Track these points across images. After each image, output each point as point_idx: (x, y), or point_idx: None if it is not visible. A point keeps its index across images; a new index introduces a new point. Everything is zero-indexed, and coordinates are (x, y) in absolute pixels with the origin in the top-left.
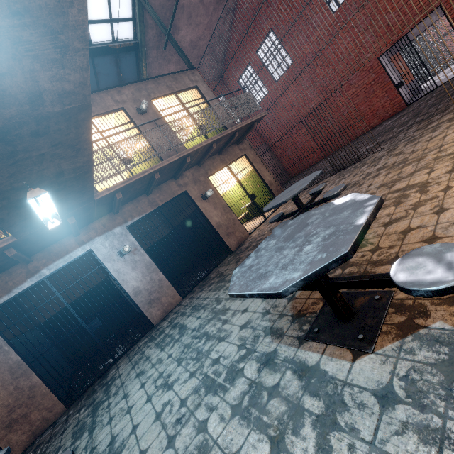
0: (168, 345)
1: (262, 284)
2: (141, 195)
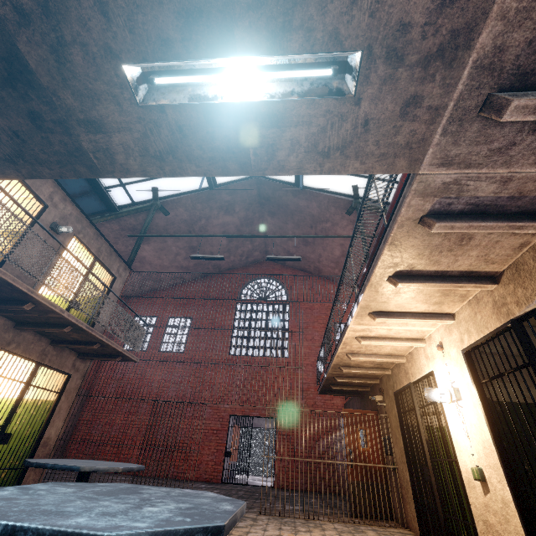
0: None
1: (55, 519)
2: None
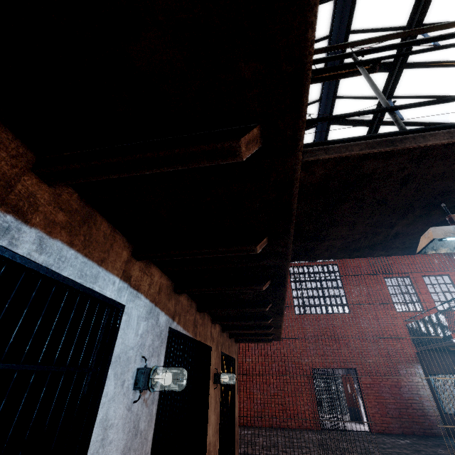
0: None
1: None
2: (195, 301)
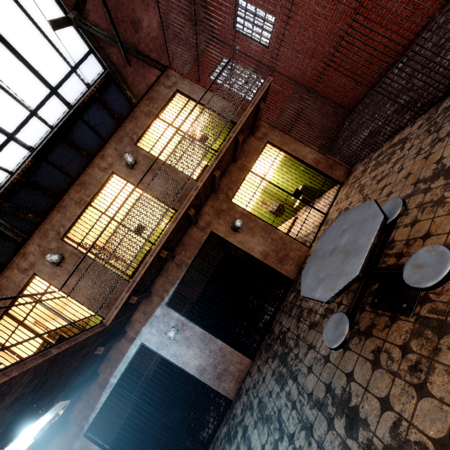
0: None
1: None
2: (166, 262)
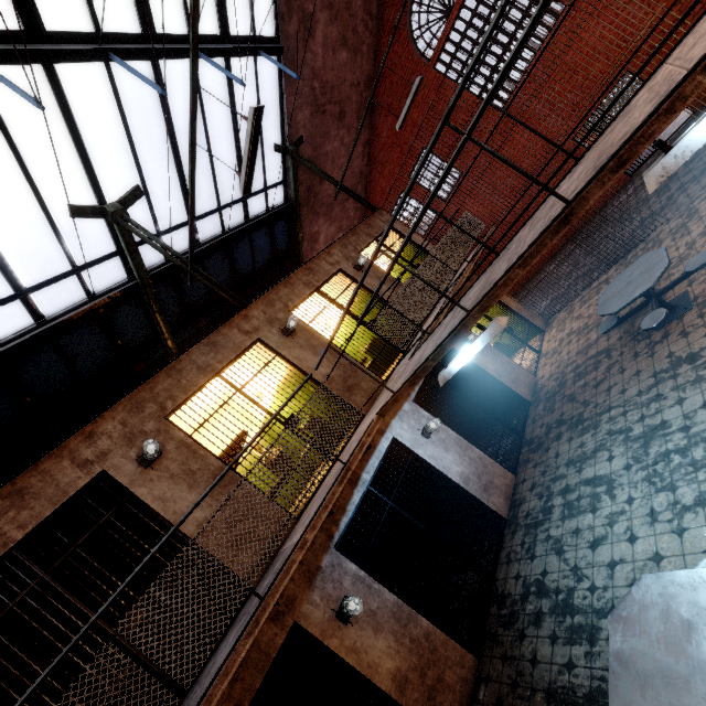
0: (600, 501)
1: None
2: None
